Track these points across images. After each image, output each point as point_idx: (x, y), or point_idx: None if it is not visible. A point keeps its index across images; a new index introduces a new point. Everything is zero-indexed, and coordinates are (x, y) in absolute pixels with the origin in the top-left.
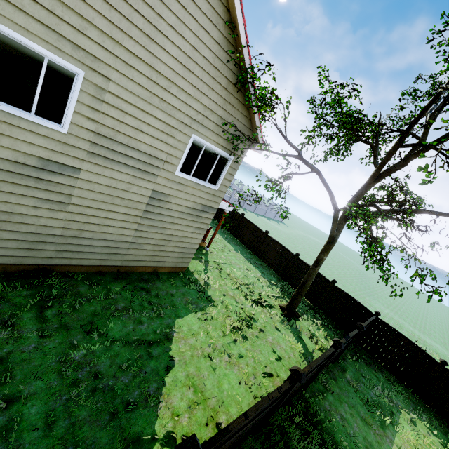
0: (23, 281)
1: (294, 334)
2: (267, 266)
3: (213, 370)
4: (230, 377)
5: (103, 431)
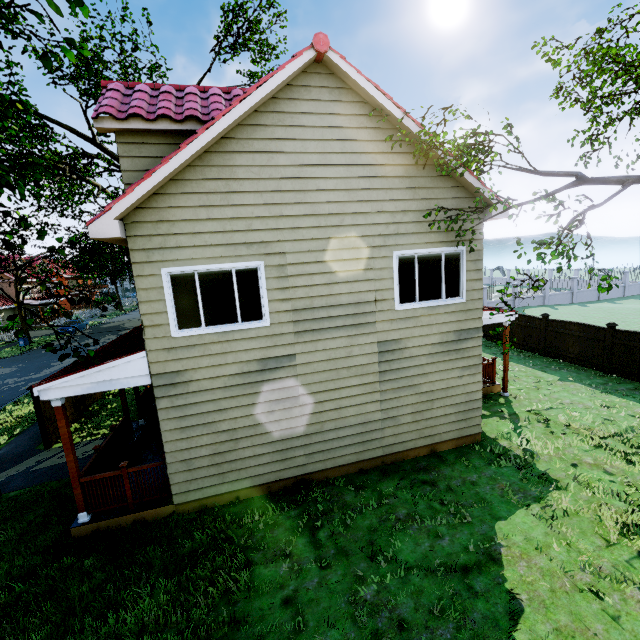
0: (288, 499)
1: None
2: None
3: (614, 621)
4: None
5: None
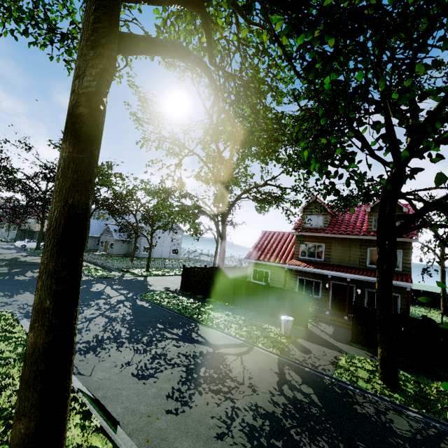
0: None
1: None
2: None
3: None
4: None
5: None
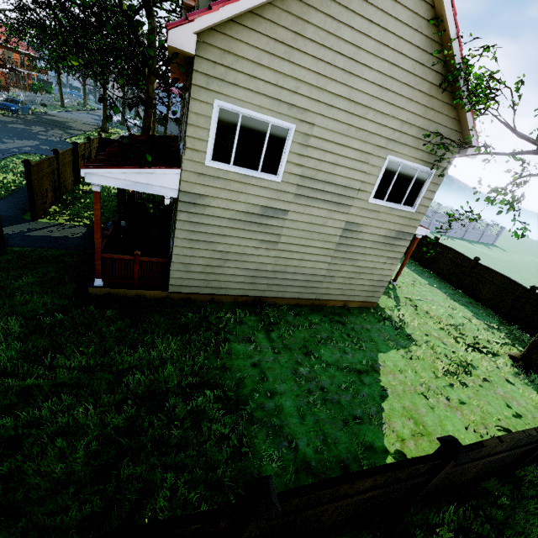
0: (248, 309)
1: (537, 392)
2: (480, 304)
3: (431, 409)
4: (453, 420)
5: (341, 432)
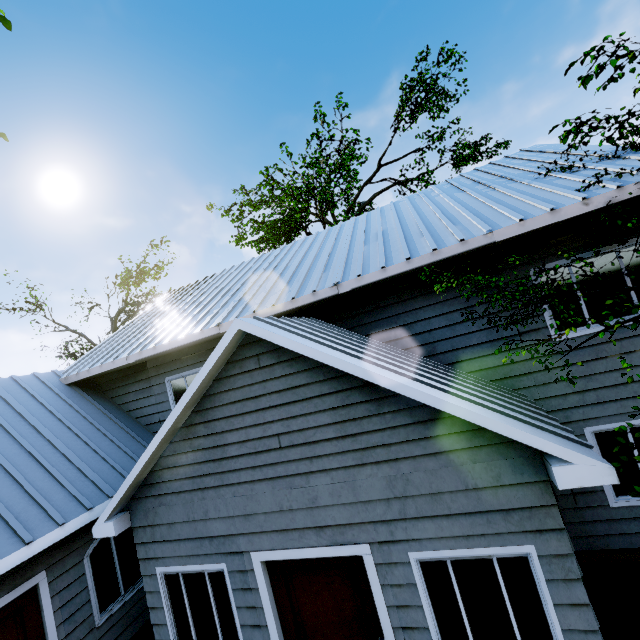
0: None
1: None
2: None
3: None
4: None
5: None
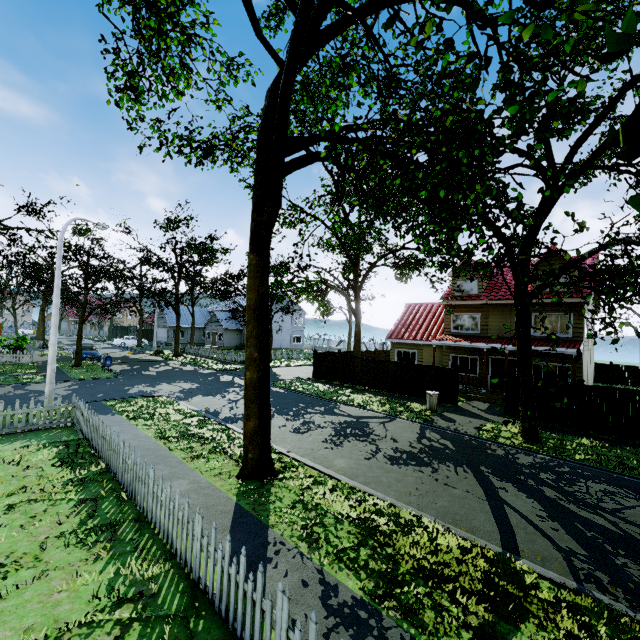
0: None
1: None
2: None
3: None
4: None
5: None
